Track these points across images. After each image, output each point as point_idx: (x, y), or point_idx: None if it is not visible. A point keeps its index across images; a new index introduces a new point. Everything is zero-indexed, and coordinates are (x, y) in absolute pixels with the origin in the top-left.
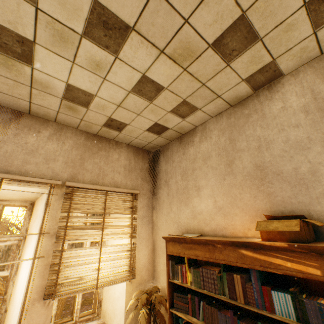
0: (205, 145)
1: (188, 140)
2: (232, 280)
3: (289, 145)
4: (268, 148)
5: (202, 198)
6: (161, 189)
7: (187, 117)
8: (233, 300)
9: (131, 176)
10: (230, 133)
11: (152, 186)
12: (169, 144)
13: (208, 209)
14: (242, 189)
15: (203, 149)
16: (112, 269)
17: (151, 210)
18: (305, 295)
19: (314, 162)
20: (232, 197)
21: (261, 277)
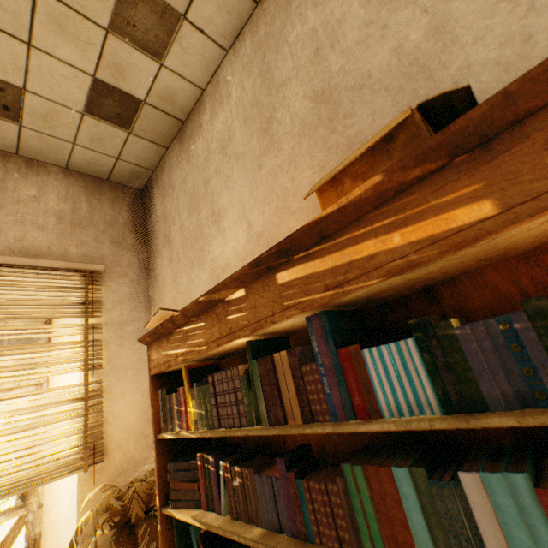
0: (222, 118)
1: (193, 129)
2: (271, 372)
3: (376, 4)
4: (335, 40)
5: (227, 232)
6: (160, 256)
7: (166, 54)
8: (275, 427)
9: (80, 237)
10: (261, 61)
11: (143, 258)
12: (164, 158)
13: (239, 251)
14: (296, 167)
15: (219, 127)
16: (25, 451)
17: (144, 307)
18: (459, 324)
19: (437, 2)
20: (278, 196)
21: (338, 331)
